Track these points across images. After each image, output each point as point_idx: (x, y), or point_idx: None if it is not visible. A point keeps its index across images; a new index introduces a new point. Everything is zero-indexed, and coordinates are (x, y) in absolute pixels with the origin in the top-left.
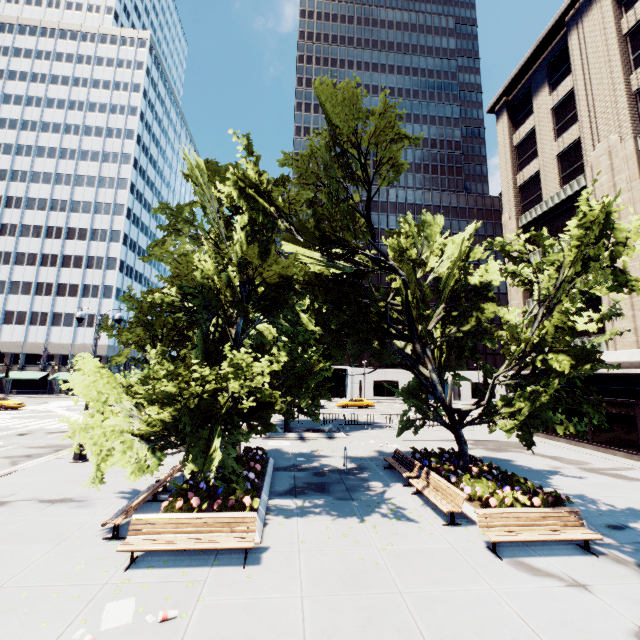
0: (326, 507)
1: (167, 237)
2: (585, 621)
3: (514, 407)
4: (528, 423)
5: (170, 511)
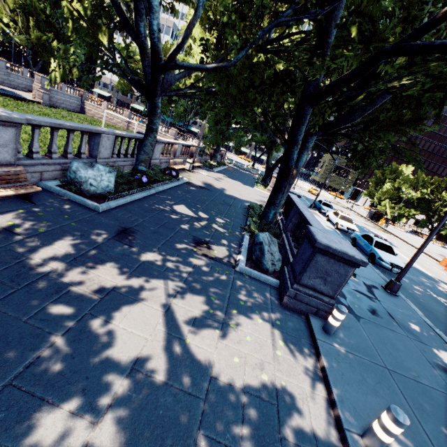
0: (406, 232)
1: (405, 183)
2: (441, 248)
3: (445, 231)
4: (446, 234)
5: (393, 224)
